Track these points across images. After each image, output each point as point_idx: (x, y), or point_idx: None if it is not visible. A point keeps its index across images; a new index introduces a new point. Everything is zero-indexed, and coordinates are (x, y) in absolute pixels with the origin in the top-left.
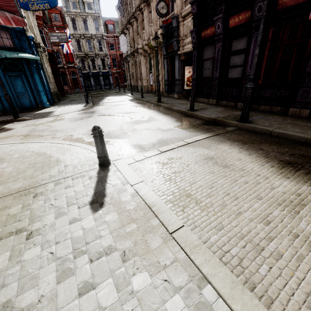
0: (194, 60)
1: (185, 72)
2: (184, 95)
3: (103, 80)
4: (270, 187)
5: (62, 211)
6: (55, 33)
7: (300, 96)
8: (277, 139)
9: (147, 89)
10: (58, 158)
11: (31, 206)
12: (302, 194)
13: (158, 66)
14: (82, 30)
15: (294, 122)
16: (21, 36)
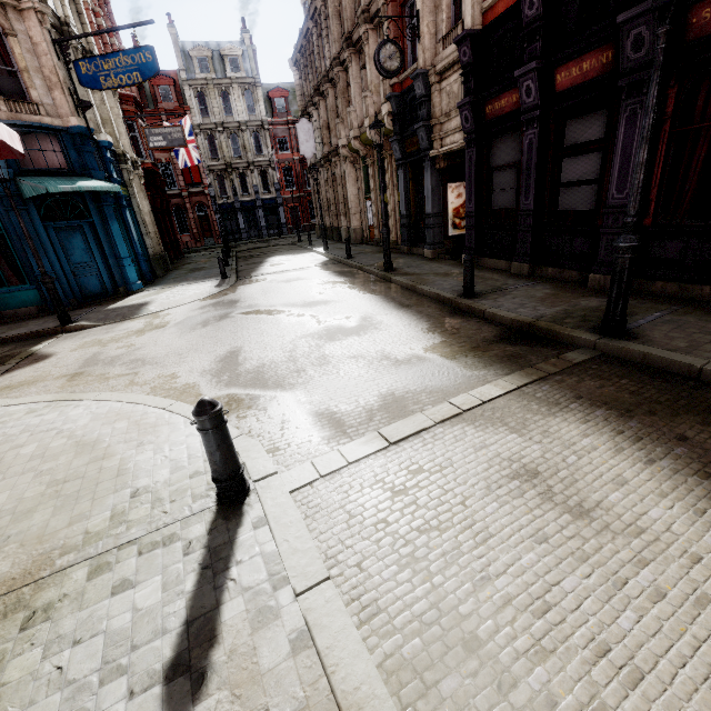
0: (469, 171)
1: (449, 197)
2: (449, 251)
3: (265, 217)
4: None
5: (80, 708)
6: (158, 129)
7: None
8: None
9: (361, 234)
10: (122, 463)
11: (3, 673)
12: None
13: (385, 183)
14: (219, 115)
15: None
16: (83, 143)
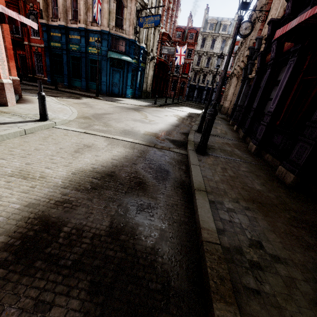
0: (251, 86)
1: None
2: None
3: (206, 95)
4: (49, 167)
5: None
6: (167, 47)
7: (295, 152)
8: (179, 172)
9: (227, 110)
10: None
11: None
12: (44, 178)
13: None
14: (207, 48)
15: (249, 177)
16: (131, 45)
